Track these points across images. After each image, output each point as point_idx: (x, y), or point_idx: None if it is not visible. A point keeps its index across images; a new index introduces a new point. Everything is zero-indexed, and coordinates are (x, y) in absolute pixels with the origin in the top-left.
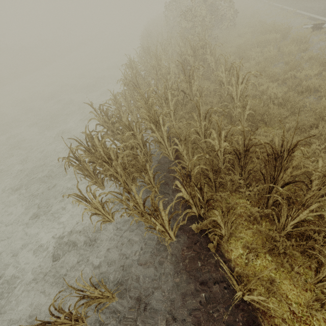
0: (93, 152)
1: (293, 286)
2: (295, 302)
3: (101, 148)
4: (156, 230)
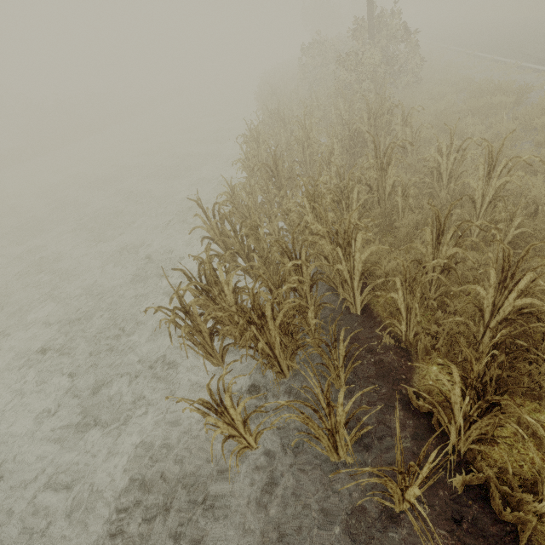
0: (218, 296)
1: None
2: None
3: (251, 296)
4: (390, 496)
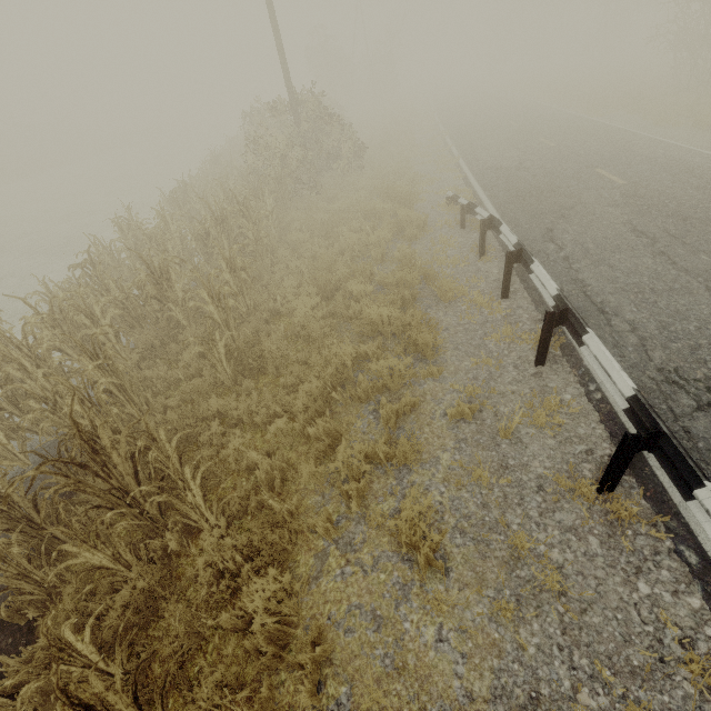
0: None
1: None
2: None
3: None
4: None
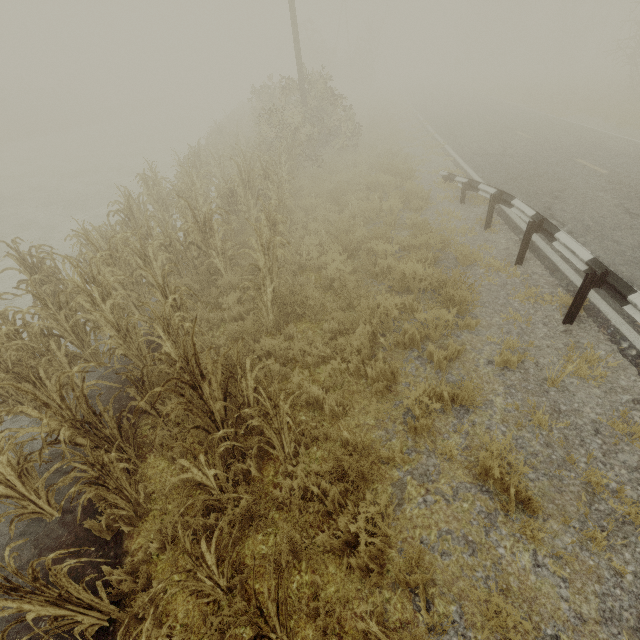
0: None
1: (195, 595)
2: (181, 624)
3: None
4: None
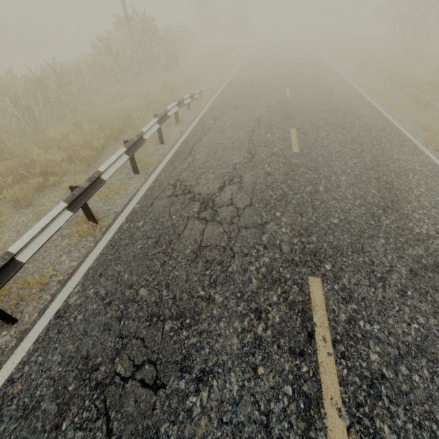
0: None
1: None
2: None
3: None
4: None
